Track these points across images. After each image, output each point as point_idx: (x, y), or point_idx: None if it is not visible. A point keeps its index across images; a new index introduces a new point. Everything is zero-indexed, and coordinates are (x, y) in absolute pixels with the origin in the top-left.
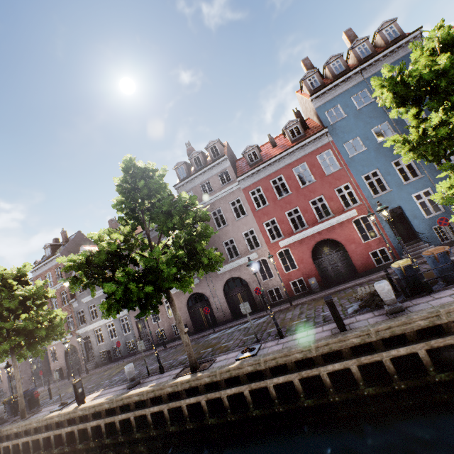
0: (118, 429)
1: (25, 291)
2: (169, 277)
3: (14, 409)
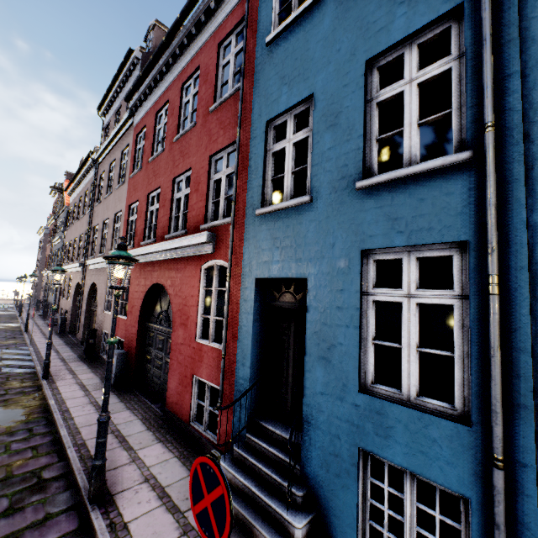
0: None
1: None
2: None
3: None
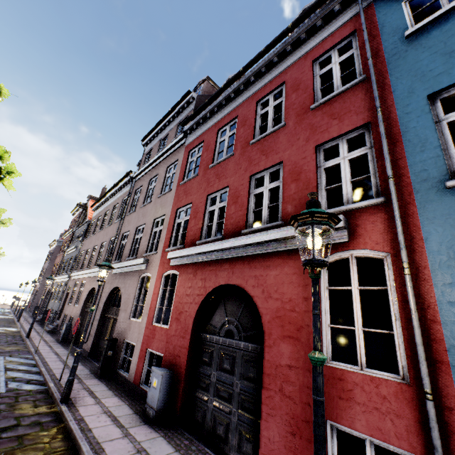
0: None
1: None
2: None
3: None
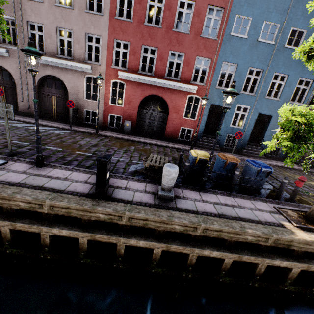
0: None
1: None
2: None
3: None
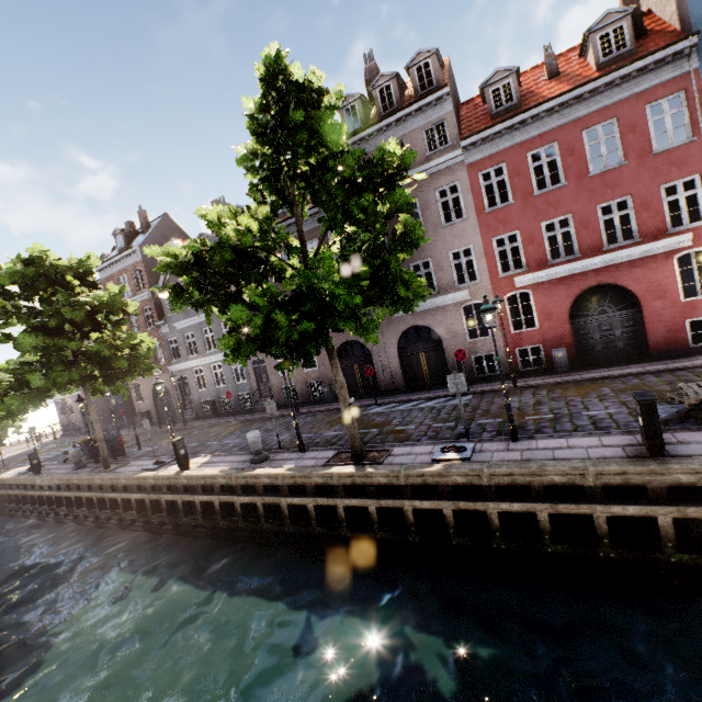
0: (238, 512)
1: (94, 298)
2: (343, 312)
3: (94, 454)
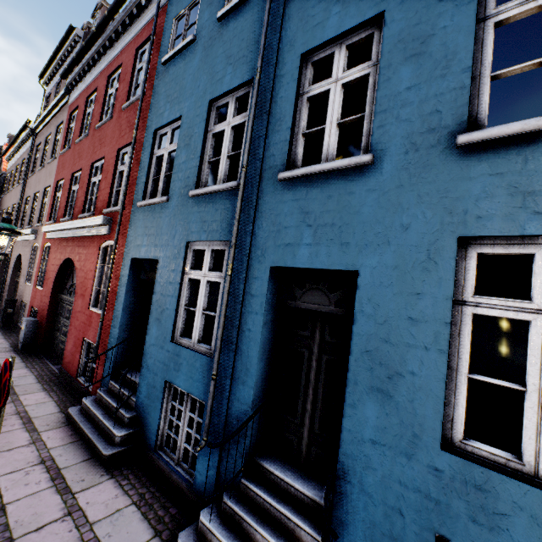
0: None
1: None
2: None
3: None
